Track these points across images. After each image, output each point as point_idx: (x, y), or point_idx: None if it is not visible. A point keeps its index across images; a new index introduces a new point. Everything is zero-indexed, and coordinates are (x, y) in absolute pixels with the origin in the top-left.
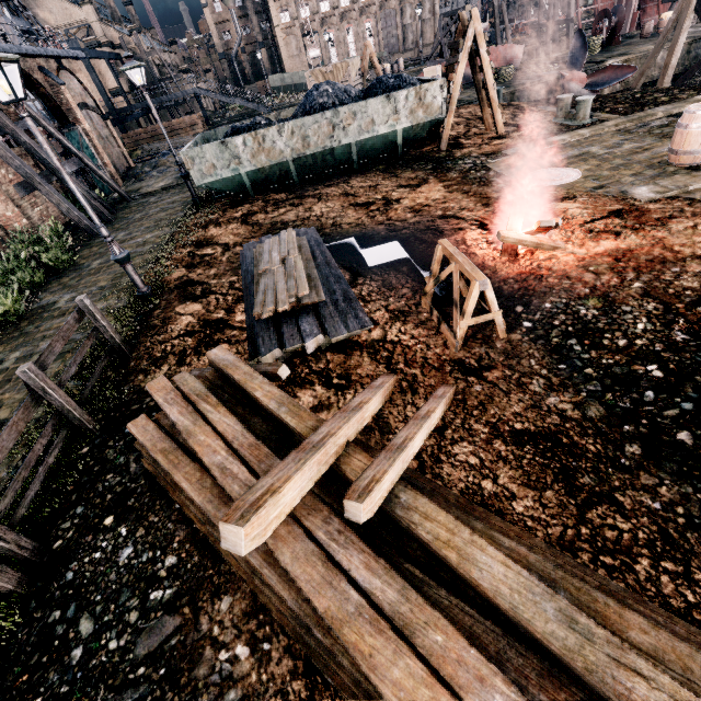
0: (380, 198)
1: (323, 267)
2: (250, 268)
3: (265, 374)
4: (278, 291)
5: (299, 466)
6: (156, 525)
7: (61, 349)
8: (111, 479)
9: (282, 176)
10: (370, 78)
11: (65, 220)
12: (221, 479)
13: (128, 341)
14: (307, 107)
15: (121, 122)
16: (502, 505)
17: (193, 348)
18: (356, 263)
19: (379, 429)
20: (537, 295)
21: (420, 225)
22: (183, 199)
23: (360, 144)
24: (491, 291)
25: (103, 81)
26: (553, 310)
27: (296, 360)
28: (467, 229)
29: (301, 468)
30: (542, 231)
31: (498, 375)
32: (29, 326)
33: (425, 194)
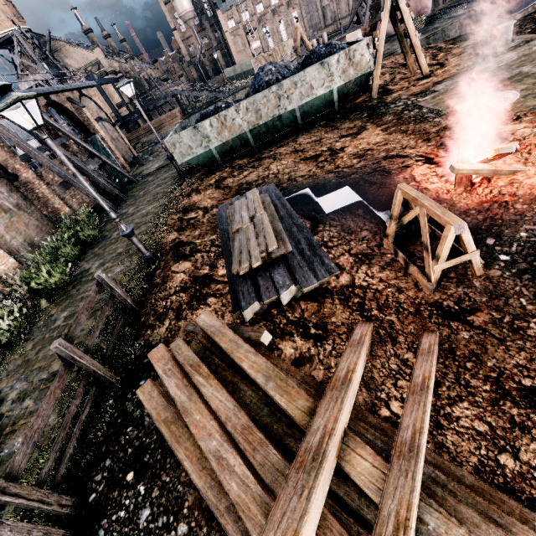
0: (326, 150)
1: (286, 219)
2: (225, 227)
3: (249, 339)
4: (251, 248)
5: (303, 504)
6: (167, 485)
7: (94, 308)
8: (130, 432)
9: (242, 145)
10: (301, 54)
11: (94, 203)
12: (219, 472)
13: (139, 298)
14: (256, 87)
15: (126, 125)
16: (534, 492)
17: (187, 303)
18: (314, 211)
19: (365, 385)
20: (507, 224)
21: (366, 168)
22: (172, 175)
23: (303, 107)
24: (467, 233)
25: (112, 99)
26: (531, 239)
27: (273, 311)
28: (413, 166)
29: (307, 509)
30: (498, 158)
31: (485, 318)
32: (72, 290)
33: (366, 139)
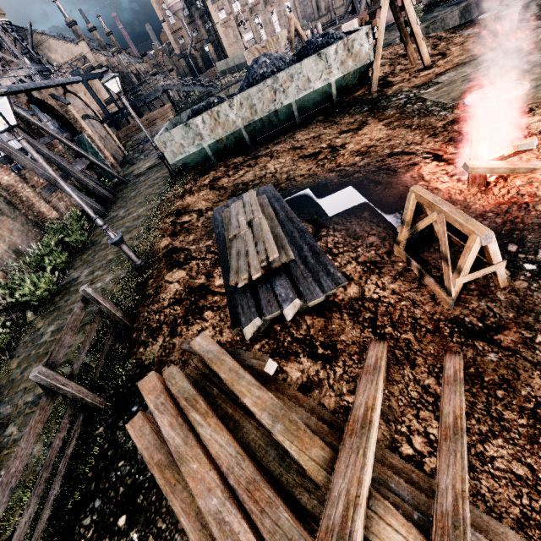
0: (325, 147)
1: (286, 223)
2: (221, 232)
3: (251, 368)
4: (250, 257)
5: None
6: (163, 534)
7: (82, 321)
8: (122, 467)
9: (237, 143)
10: (295, 45)
11: None
12: None
13: (130, 311)
14: (250, 80)
15: (115, 122)
16: None
17: (182, 317)
18: (316, 214)
19: (382, 416)
20: (529, 228)
21: (370, 166)
22: (164, 175)
23: (300, 101)
24: (494, 243)
25: (99, 95)
26: None
27: (276, 327)
28: (420, 163)
29: None
30: (515, 154)
31: (514, 337)
32: (60, 301)
33: (368, 135)
